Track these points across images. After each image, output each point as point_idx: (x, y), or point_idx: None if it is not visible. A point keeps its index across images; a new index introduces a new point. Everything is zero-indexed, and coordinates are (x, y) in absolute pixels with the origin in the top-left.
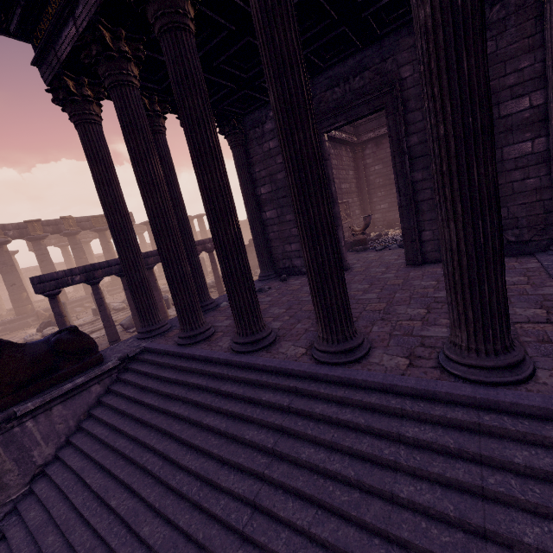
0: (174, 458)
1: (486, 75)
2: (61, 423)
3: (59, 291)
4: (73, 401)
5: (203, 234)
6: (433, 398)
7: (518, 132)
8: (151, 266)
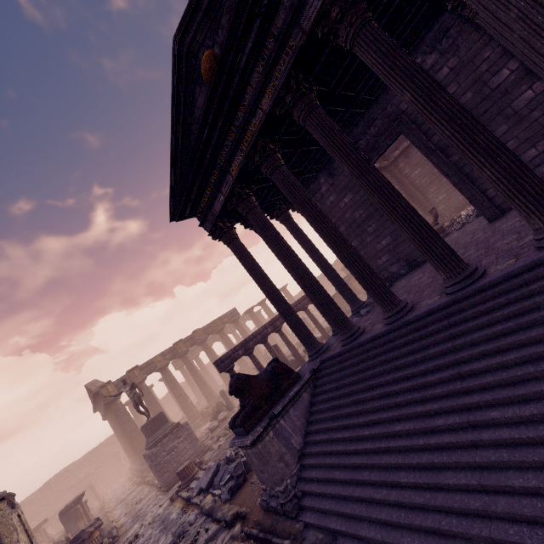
0: (390, 390)
1: (454, 101)
2: (297, 421)
3: (233, 365)
4: (296, 405)
5: (292, 302)
6: (540, 264)
7: (514, 90)
8: (279, 328)
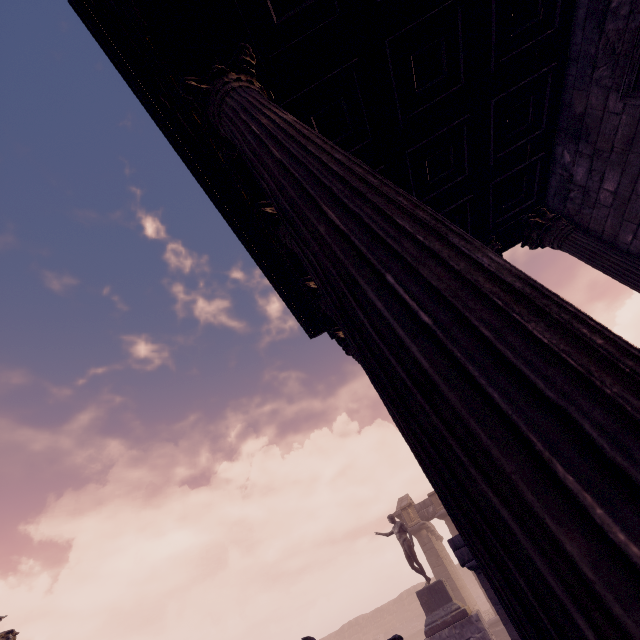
0: None
1: None
2: None
3: None
4: None
5: None
6: None
7: None
8: None
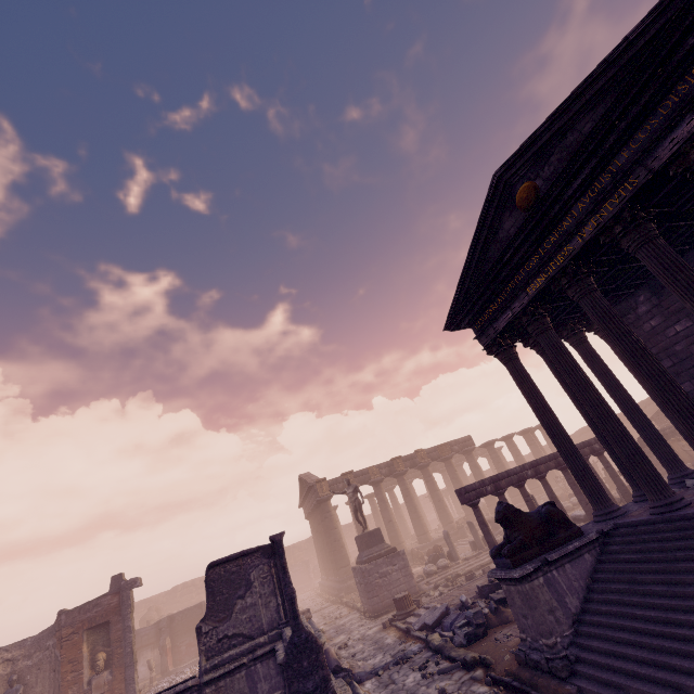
0: None
1: None
2: (574, 581)
3: (479, 501)
4: (575, 563)
5: (553, 447)
6: None
7: None
8: (543, 474)
